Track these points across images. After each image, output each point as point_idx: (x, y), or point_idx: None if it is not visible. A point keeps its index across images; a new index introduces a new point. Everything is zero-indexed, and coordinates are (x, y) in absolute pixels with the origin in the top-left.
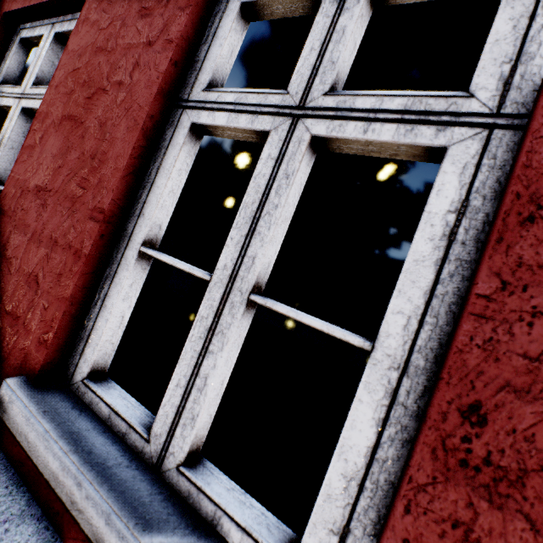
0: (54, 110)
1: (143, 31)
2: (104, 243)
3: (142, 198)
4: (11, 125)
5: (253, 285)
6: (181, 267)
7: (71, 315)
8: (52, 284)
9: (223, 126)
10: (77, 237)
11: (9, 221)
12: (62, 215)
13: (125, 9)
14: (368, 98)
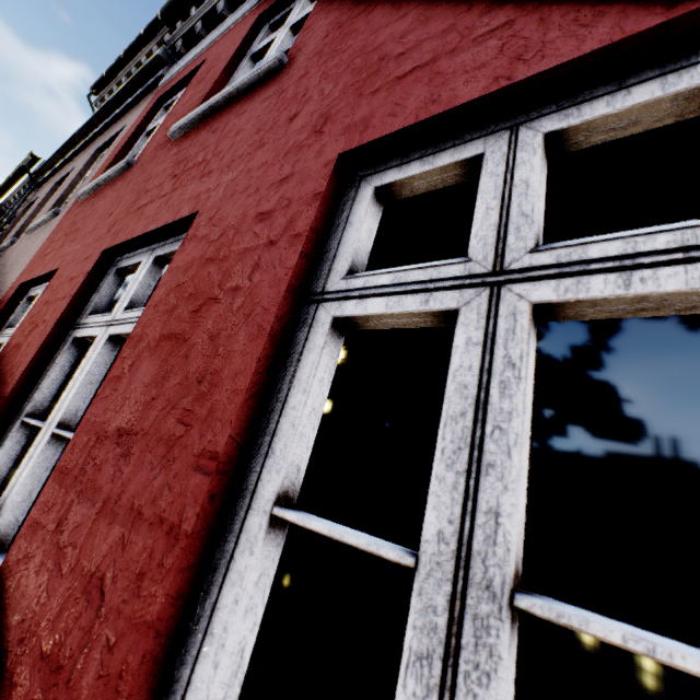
0: (151, 331)
1: (262, 233)
2: (215, 507)
3: (269, 426)
4: (93, 356)
5: (512, 573)
6: (353, 541)
7: (154, 658)
8: (126, 594)
9: (381, 314)
10: (173, 503)
11: (73, 483)
12: (151, 468)
13: (239, 219)
14: (608, 243)
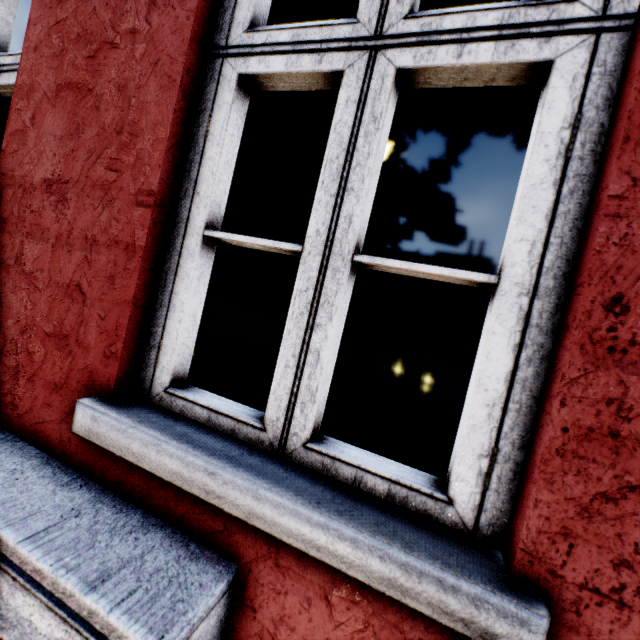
0: None
1: None
2: None
3: None
4: None
5: None
6: None
7: None
8: None
9: None
10: None
11: None
12: None
13: None
14: (0, 59)
